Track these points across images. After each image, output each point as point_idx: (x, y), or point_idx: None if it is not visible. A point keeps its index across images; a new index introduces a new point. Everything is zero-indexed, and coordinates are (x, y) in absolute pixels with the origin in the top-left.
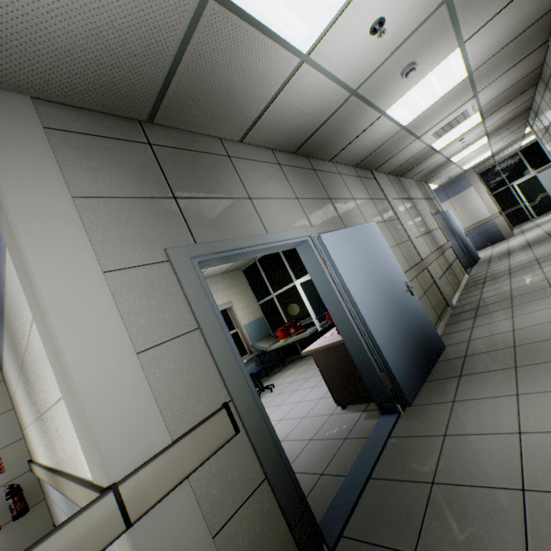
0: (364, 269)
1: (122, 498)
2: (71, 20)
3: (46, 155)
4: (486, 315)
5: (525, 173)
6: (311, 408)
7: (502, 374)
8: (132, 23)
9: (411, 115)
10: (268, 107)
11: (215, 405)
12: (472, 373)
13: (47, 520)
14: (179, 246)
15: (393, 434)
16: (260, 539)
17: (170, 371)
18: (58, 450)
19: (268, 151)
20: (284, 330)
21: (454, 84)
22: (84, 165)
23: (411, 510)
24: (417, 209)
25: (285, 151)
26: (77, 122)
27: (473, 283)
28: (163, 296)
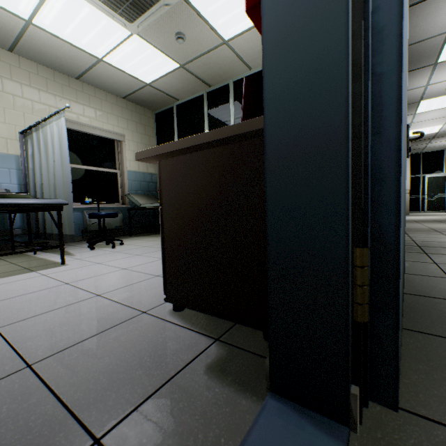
0: None
1: None
2: None
3: None
4: None
5: (439, 171)
6: (126, 284)
7: None
8: None
9: None
10: None
11: None
12: None
13: None
14: None
15: None
16: None
17: None
18: None
19: None
20: None
21: None
22: None
23: None
24: None
25: None
26: None
27: None
28: None
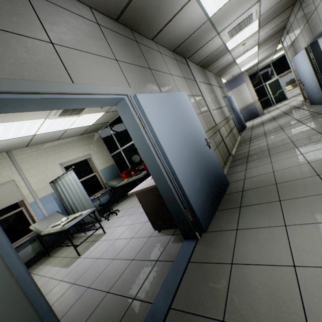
0: (175, 127)
1: None
2: None
3: None
4: (254, 161)
5: (273, 77)
6: (138, 230)
7: (271, 207)
8: None
9: (215, 6)
10: None
11: None
12: (249, 204)
13: None
14: None
15: (192, 259)
16: None
17: None
18: None
19: (85, 7)
20: (127, 172)
21: None
22: None
23: None
24: (214, 92)
25: (106, 14)
26: None
27: (243, 141)
28: None
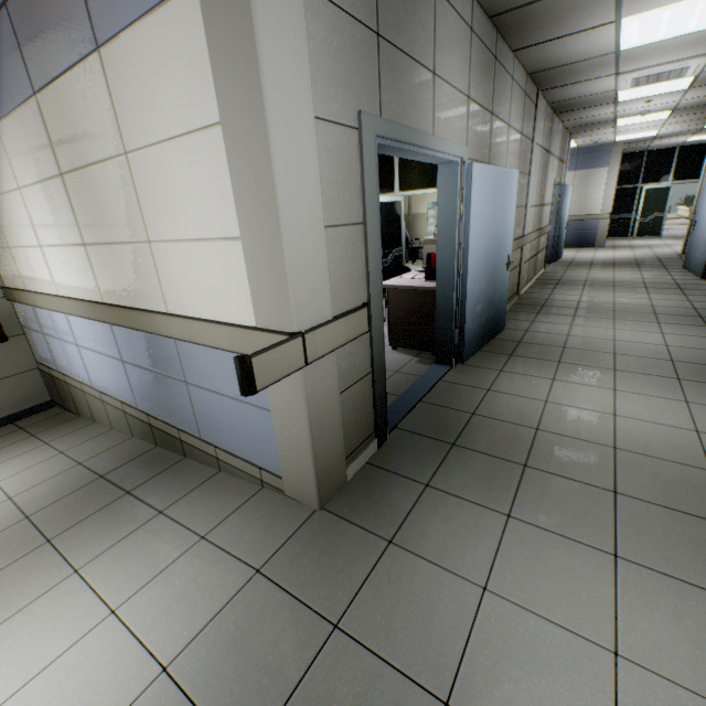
0: (488, 223)
1: (306, 345)
2: None
3: None
4: (549, 315)
5: (664, 179)
6: None
7: (546, 364)
8: None
9: (638, 40)
10: None
11: (358, 302)
12: (522, 356)
13: (29, 356)
14: (370, 115)
15: (443, 379)
16: (359, 408)
17: (338, 257)
18: (139, 289)
19: None
20: None
21: None
22: None
23: (454, 424)
24: (547, 170)
25: (484, 8)
26: None
27: (546, 281)
28: (347, 173)
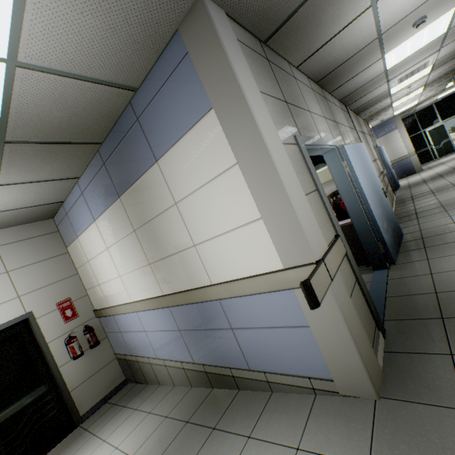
0: (364, 174)
1: (326, 266)
2: None
3: (242, 57)
4: (427, 217)
5: (435, 122)
6: None
7: None
8: None
9: (396, 61)
10: (329, 40)
11: (332, 235)
12: (433, 245)
13: (110, 351)
14: (298, 136)
15: (389, 278)
16: (361, 309)
17: (314, 211)
18: (189, 277)
19: (306, 78)
20: None
21: (434, 38)
22: (253, 69)
23: (428, 304)
24: (367, 142)
25: (313, 80)
26: (241, 36)
27: (402, 200)
28: (300, 166)
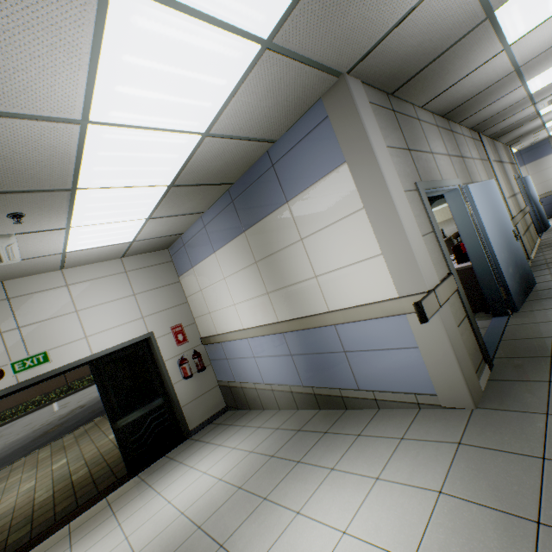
0: (491, 215)
1: (436, 296)
2: (417, 39)
3: (374, 120)
4: None
5: None
6: None
7: None
8: (439, 37)
9: (542, 85)
10: (457, 82)
11: (445, 273)
12: None
13: (213, 378)
14: (419, 182)
15: (508, 324)
16: (468, 340)
17: (429, 250)
18: (307, 305)
19: (431, 114)
20: None
21: None
22: (381, 126)
23: (541, 346)
24: (505, 173)
25: (439, 114)
26: (372, 97)
27: (547, 245)
28: (419, 210)
